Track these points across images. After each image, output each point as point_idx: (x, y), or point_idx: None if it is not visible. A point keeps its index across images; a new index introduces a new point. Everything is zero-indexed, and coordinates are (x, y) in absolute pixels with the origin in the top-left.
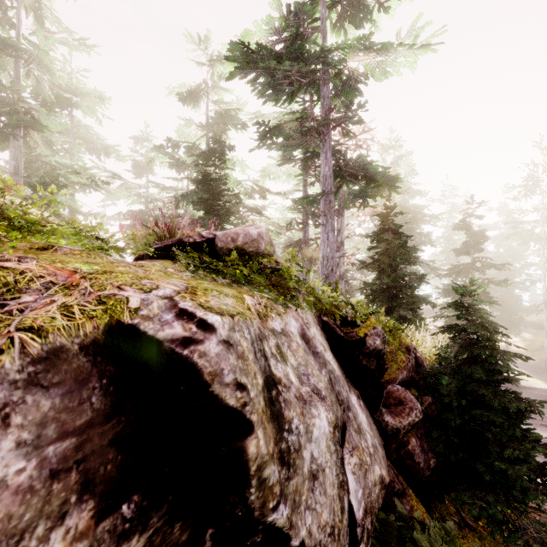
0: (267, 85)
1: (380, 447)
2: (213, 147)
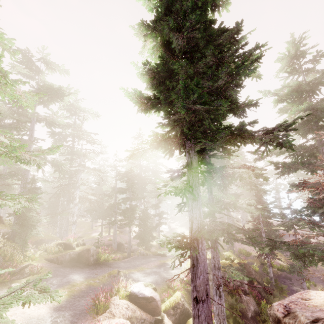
0: None
1: None
2: None
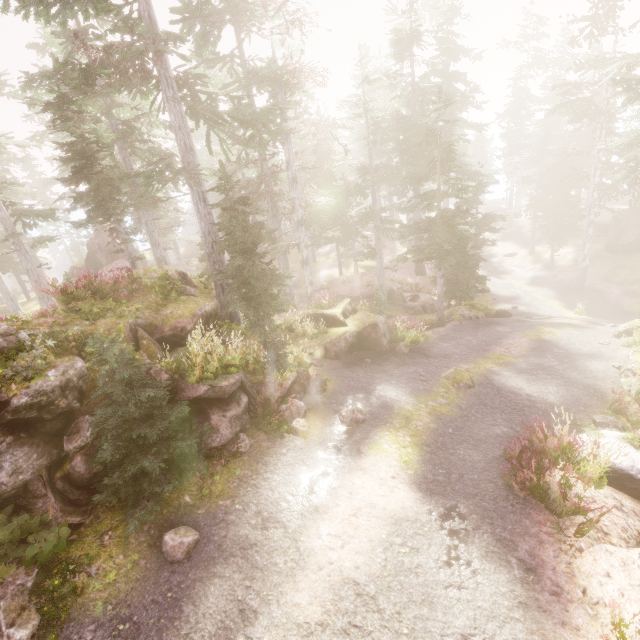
0: (40, 2)
1: (14, 474)
2: (59, 91)
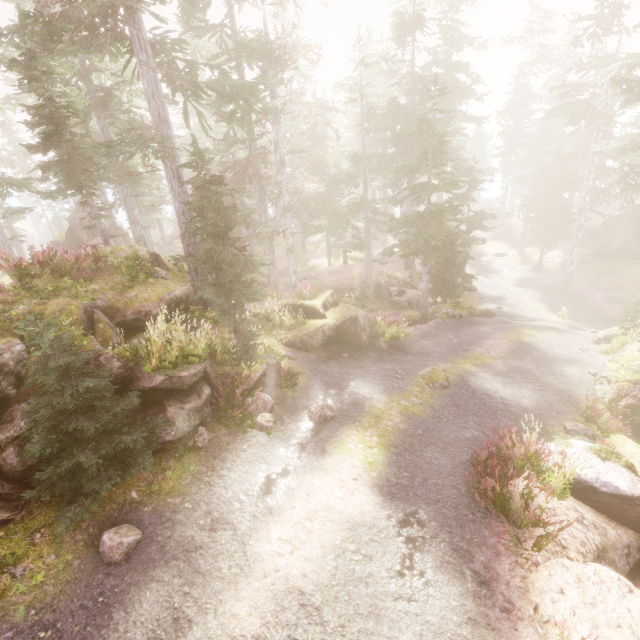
0: None
1: None
2: (25, 48)
